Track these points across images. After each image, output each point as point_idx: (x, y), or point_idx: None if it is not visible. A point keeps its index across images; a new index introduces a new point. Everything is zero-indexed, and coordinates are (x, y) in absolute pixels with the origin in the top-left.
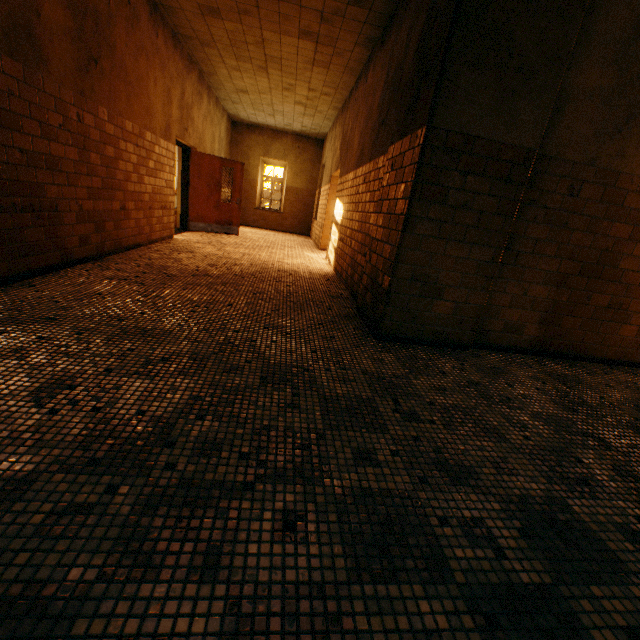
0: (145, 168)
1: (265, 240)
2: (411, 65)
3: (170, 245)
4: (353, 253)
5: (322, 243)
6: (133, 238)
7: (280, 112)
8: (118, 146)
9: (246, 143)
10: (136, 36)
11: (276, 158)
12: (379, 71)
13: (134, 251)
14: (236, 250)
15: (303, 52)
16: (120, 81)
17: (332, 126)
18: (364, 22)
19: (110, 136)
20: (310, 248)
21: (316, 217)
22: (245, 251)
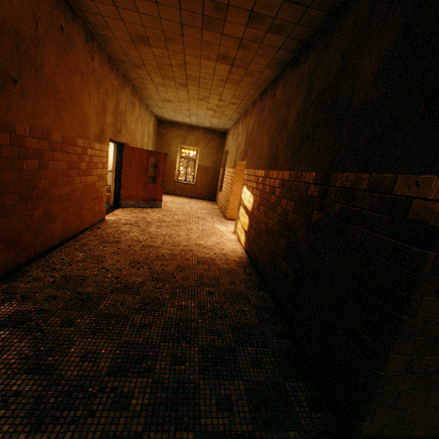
0: (76, 170)
1: (182, 211)
2: (371, 86)
3: (99, 232)
4: (273, 254)
5: (228, 214)
6: (59, 236)
7: (195, 114)
8: (43, 157)
9: (168, 135)
10: (69, 58)
11: (190, 145)
12: (293, 88)
13: (59, 249)
14: (158, 231)
15: (219, 72)
16: (48, 98)
17: (234, 124)
18: (279, 47)
19: (32, 150)
20: (218, 217)
21: (220, 188)
22: (166, 231)
